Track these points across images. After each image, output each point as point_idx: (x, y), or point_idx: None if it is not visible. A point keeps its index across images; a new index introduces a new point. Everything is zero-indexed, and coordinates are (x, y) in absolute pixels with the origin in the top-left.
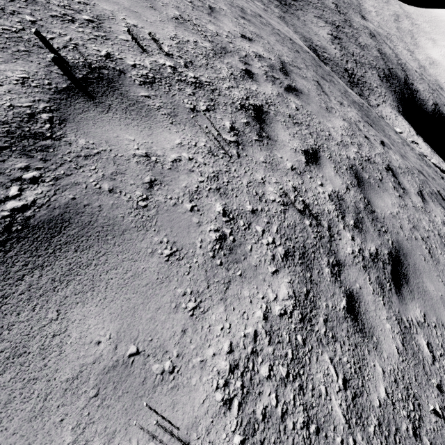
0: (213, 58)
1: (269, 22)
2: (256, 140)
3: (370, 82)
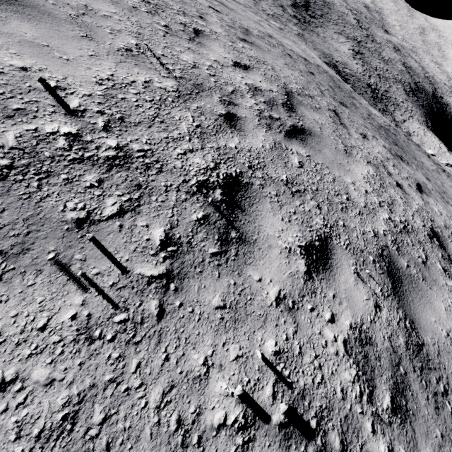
0: (171, 103)
1: (280, 42)
2: (214, 255)
3: (396, 97)
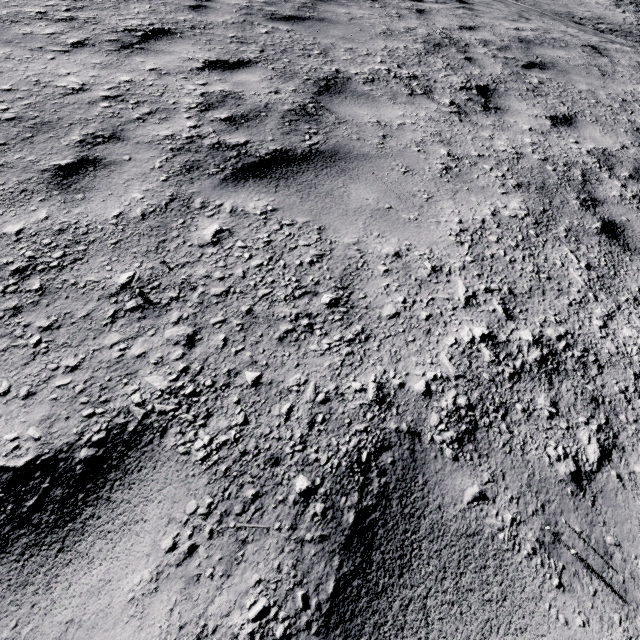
0: None
1: None
2: (415, 18)
3: None
